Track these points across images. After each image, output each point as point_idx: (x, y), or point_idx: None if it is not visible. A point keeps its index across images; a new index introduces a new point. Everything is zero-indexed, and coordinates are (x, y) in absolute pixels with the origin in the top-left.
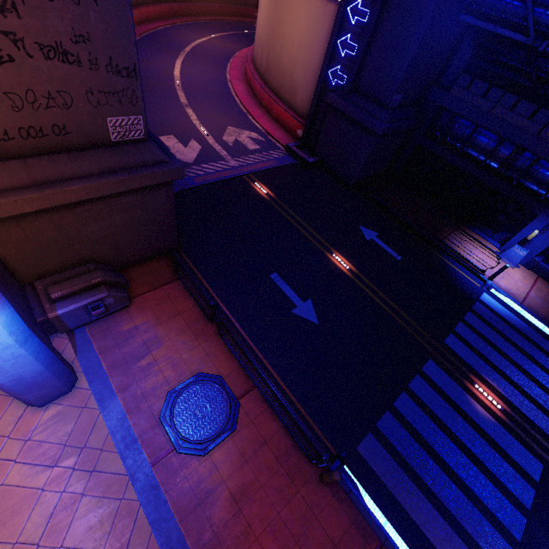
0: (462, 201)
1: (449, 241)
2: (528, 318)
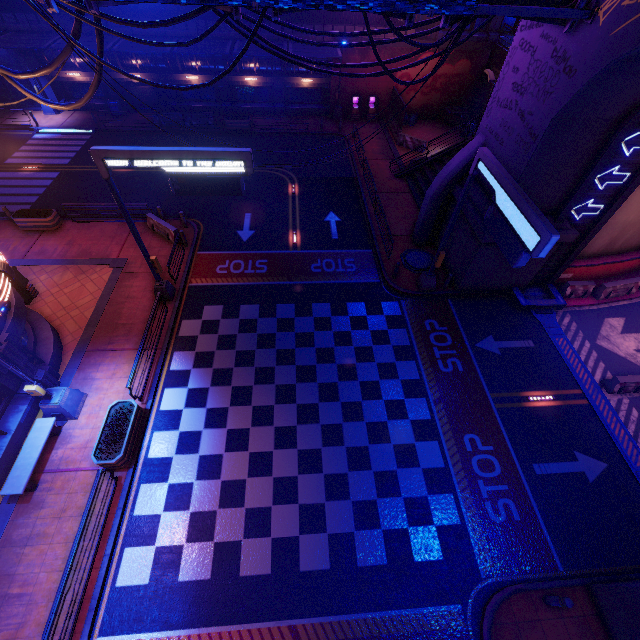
0: (2, 96)
1: (6, 123)
2: (64, 132)
